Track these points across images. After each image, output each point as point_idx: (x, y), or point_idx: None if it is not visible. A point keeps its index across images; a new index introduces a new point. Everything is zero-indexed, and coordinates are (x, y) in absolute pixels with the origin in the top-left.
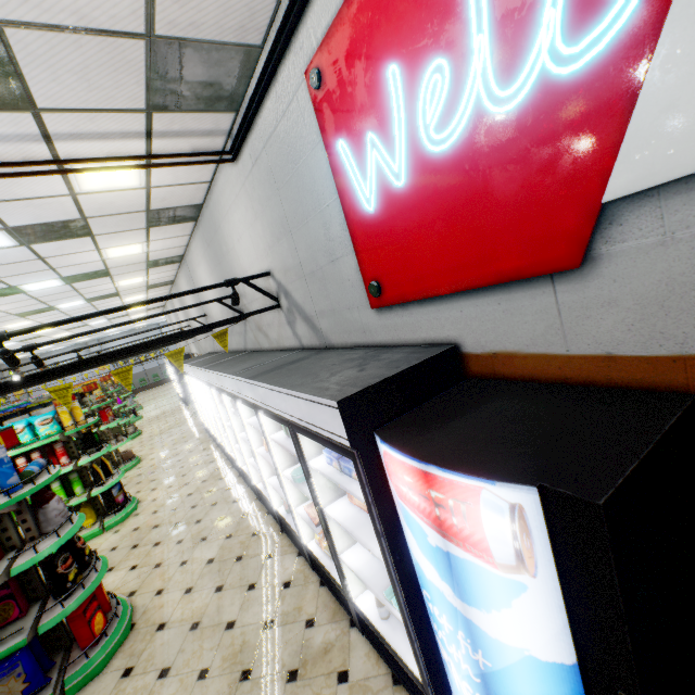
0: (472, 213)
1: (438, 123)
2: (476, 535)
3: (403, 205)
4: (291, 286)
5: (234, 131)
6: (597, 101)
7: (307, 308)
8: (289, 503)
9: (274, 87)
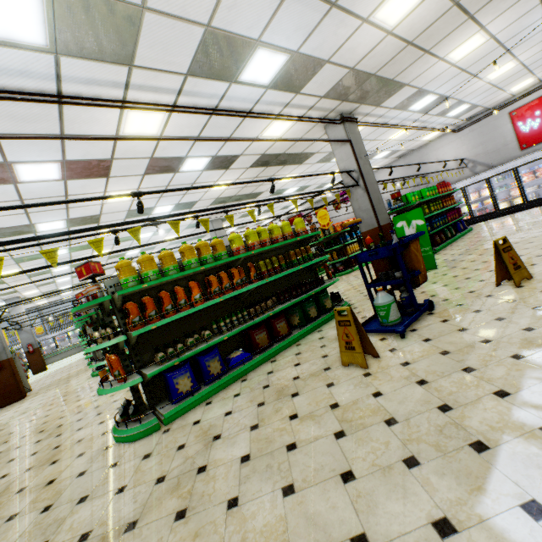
0: None
1: None
2: None
3: (536, 130)
4: (478, 158)
5: (461, 126)
6: None
7: (486, 162)
8: (495, 200)
9: (491, 116)
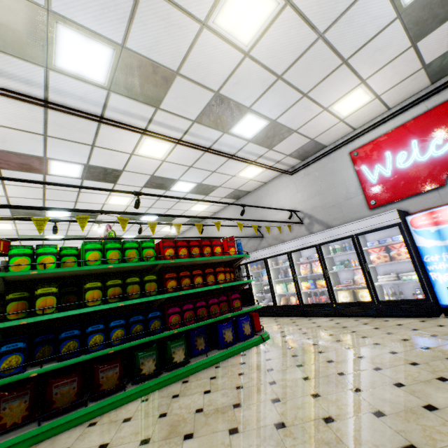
0: (414, 178)
1: (402, 162)
2: (447, 219)
3: (388, 179)
4: (315, 213)
5: (295, 166)
6: (443, 159)
7: (325, 219)
8: (330, 284)
9: (329, 155)
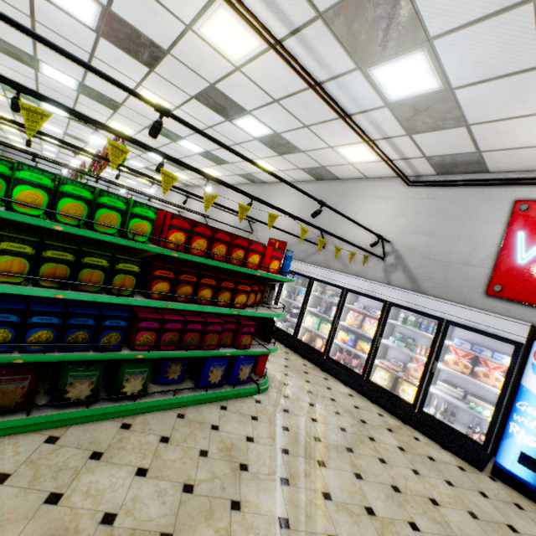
0: None
1: None
2: None
3: None
4: (409, 256)
5: (422, 177)
6: None
7: (416, 271)
8: (374, 355)
9: (482, 187)
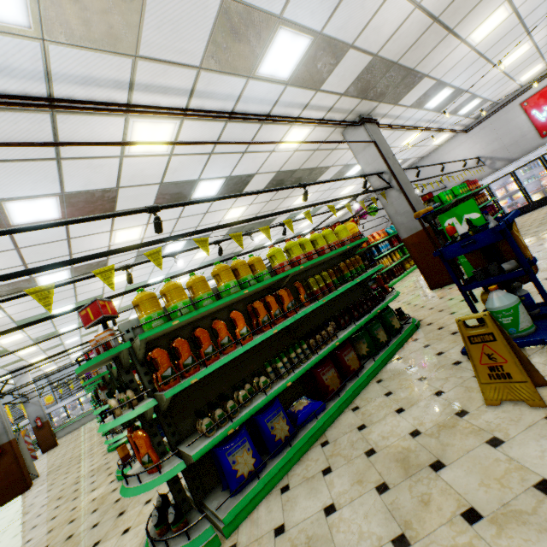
0: None
1: None
2: None
3: None
4: (495, 154)
5: (469, 125)
6: None
7: (505, 156)
8: (526, 193)
9: (501, 110)
